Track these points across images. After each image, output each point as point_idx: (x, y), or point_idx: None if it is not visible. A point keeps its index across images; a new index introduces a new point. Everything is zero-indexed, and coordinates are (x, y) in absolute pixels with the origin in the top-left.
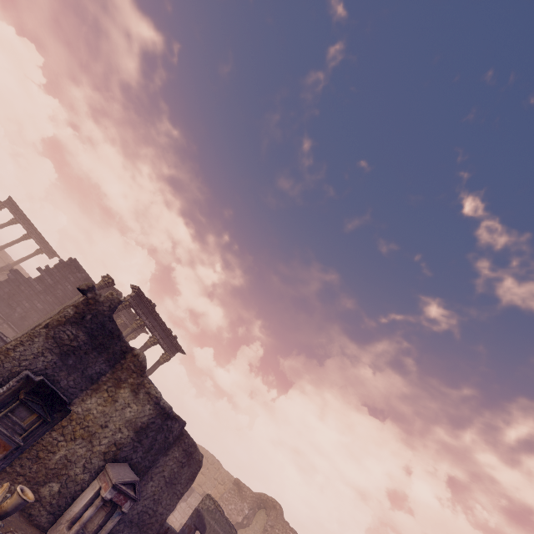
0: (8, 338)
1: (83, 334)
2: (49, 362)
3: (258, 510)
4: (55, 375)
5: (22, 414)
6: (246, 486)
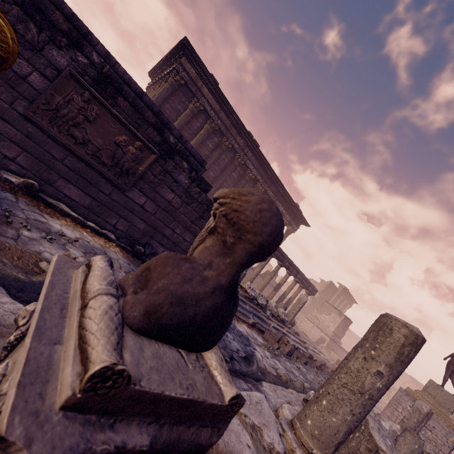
0: None
1: None
2: None
3: None
4: None
5: None
6: (422, 384)
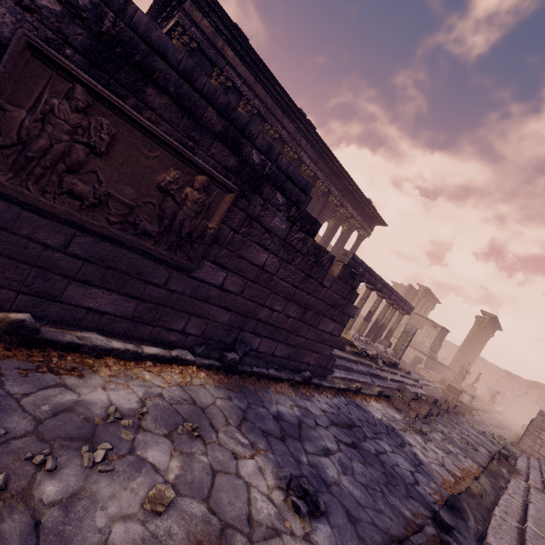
0: (450, 367)
1: None
2: None
3: (530, 388)
4: None
5: None
6: (519, 377)
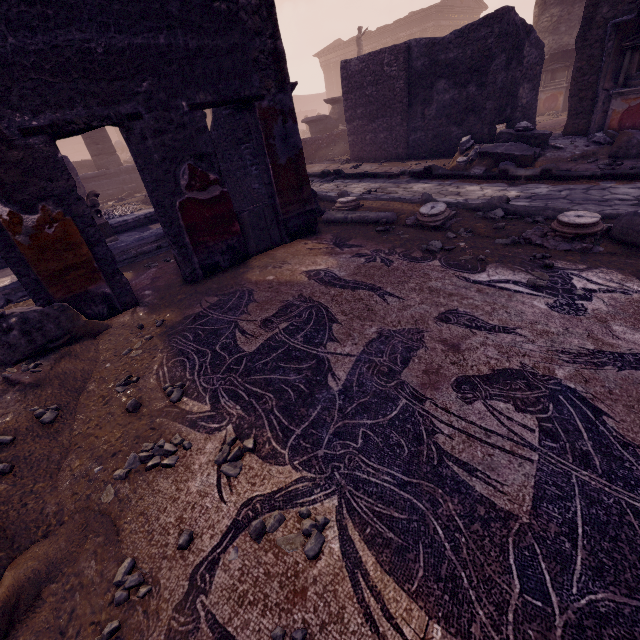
0: None
1: (554, 9)
2: (549, 44)
3: None
4: (561, 45)
5: (561, 77)
6: None
